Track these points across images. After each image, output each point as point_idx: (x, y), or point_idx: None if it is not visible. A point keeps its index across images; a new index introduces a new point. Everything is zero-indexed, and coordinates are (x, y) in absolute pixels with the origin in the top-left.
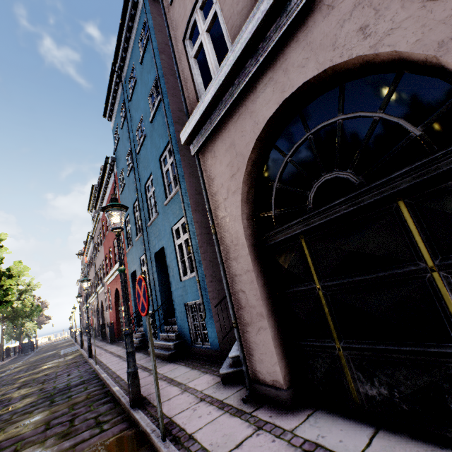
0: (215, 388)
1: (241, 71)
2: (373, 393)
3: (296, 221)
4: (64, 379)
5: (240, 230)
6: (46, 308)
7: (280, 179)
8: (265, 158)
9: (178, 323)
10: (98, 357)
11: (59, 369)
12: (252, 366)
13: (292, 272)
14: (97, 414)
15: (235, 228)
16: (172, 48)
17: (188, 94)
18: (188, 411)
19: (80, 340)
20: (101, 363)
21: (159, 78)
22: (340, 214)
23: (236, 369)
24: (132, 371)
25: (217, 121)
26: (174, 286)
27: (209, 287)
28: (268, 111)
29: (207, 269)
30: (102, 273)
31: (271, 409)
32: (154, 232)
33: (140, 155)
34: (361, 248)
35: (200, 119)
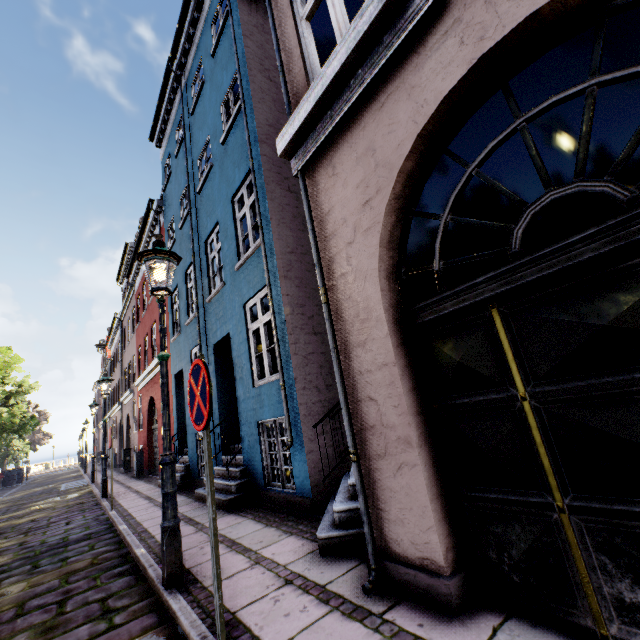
0: (308, 562)
1: (399, 16)
2: (638, 598)
3: (484, 277)
4: (60, 529)
5: (374, 295)
6: (45, 421)
7: (453, 207)
8: (427, 173)
9: (244, 451)
10: (116, 497)
11: (55, 513)
12: (381, 530)
13: (470, 368)
14: (105, 594)
15: (365, 292)
16: (270, 7)
17: (292, 78)
18: (264, 602)
19: (92, 470)
20: (120, 507)
21: (240, 74)
22: (585, 259)
23: (345, 531)
24: (170, 525)
25: (345, 112)
26: (242, 394)
27: (300, 398)
28: (447, 80)
29: (299, 369)
30: (132, 374)
31: (419, 611)
32: (215, 312)
33: (201, 195)
34: (631, 322)
35: (315, 108)
